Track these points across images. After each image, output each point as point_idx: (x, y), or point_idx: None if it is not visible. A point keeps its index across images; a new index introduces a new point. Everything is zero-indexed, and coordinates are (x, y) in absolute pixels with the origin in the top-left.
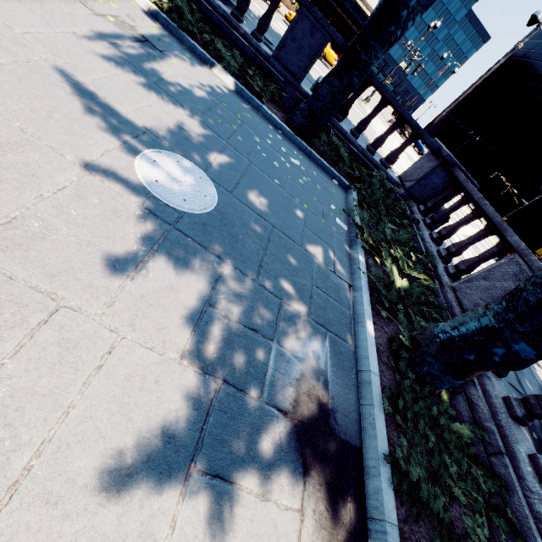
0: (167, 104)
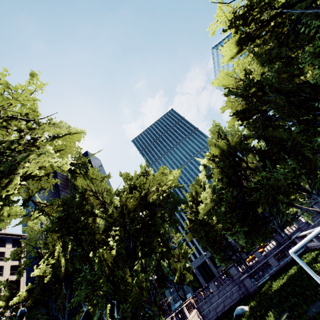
0: None
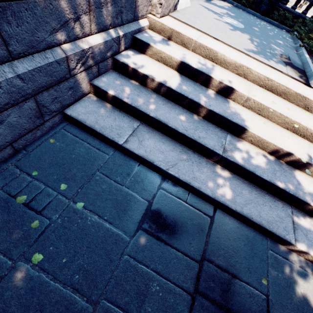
0: (220, 9)
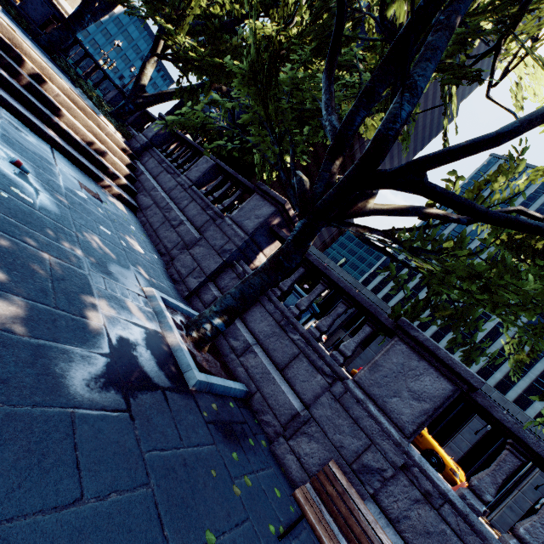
0: None
